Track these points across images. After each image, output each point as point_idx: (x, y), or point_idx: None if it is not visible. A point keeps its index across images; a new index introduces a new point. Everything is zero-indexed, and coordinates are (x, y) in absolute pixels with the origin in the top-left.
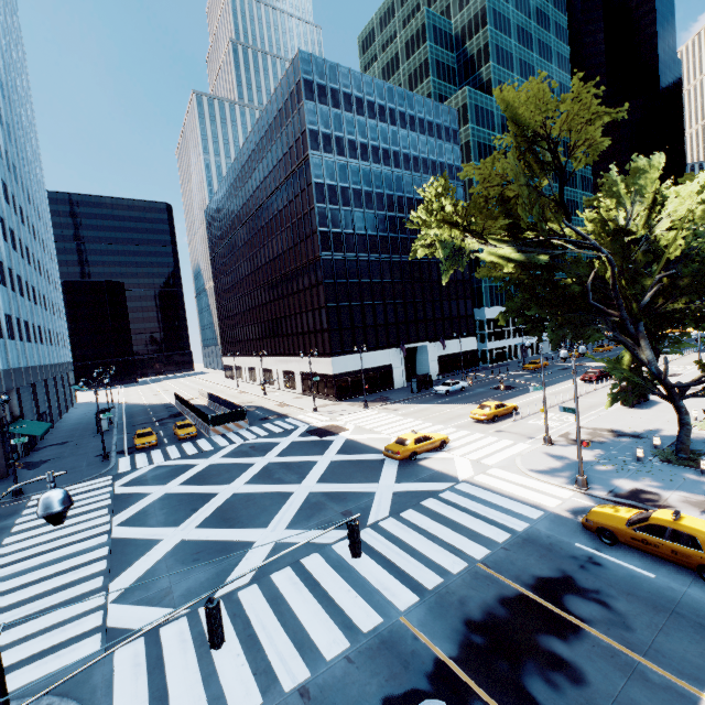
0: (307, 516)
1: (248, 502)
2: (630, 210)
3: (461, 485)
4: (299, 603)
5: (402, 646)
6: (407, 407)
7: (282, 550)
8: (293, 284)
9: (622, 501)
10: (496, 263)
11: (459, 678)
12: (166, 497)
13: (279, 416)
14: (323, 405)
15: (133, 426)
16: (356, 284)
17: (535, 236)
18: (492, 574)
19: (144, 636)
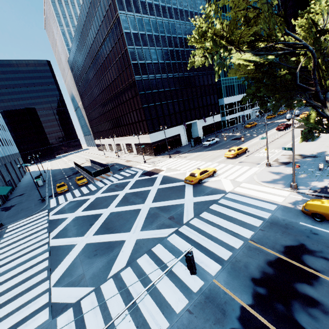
0: (150, 222)
1: (118, 217)
2: (325, 18)
3: (228, 194)
4: (155, 276)
5: (218, 299)
6: (190, 154)
7: (140, 244)
8: (123, 97)
9: (319, 195)
10: (238, 67)
11: (257, 318)
12: (76, 219)
13: (127, 167)
14: (148, 159)
15: (56, 181)
16: (156, 93)
17: (266, 44)
18: (259, 246)
19: (72, 307)
